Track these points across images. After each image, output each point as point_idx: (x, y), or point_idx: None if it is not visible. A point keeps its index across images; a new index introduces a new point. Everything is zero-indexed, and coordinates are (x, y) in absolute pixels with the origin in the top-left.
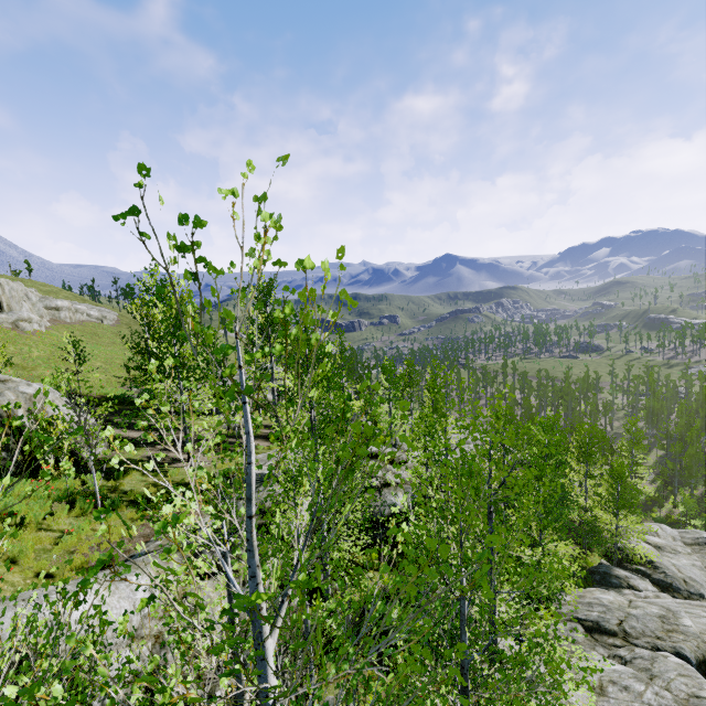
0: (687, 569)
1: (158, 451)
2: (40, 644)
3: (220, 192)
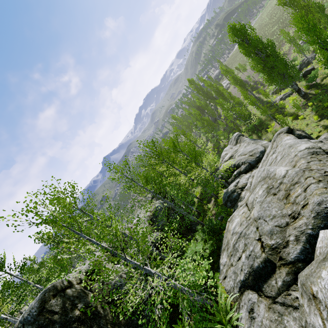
0: (246, 150)
1: None
2: None
3: None
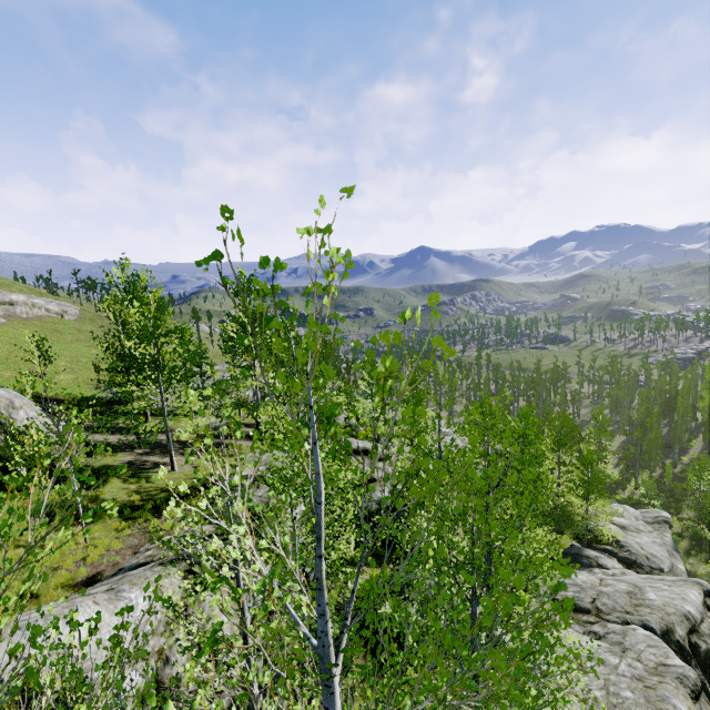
0: (649, 546)
1: (137, 456)
2: (58, 681)
3: (297, 232)
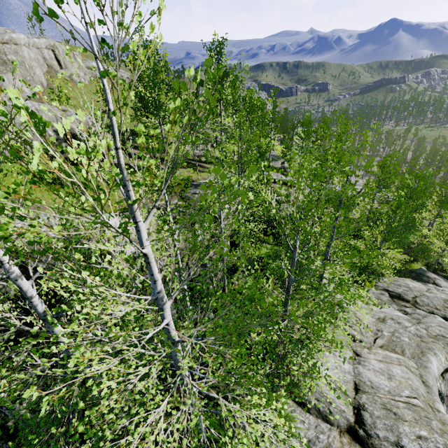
0: None
1: None
2: None
3: None
